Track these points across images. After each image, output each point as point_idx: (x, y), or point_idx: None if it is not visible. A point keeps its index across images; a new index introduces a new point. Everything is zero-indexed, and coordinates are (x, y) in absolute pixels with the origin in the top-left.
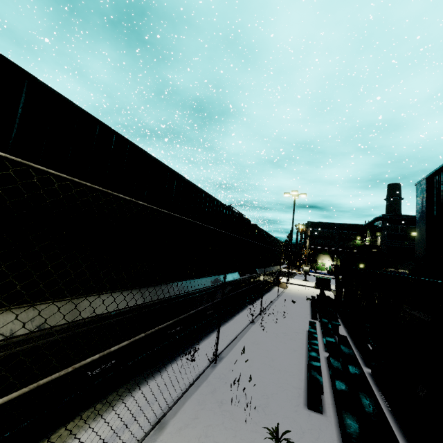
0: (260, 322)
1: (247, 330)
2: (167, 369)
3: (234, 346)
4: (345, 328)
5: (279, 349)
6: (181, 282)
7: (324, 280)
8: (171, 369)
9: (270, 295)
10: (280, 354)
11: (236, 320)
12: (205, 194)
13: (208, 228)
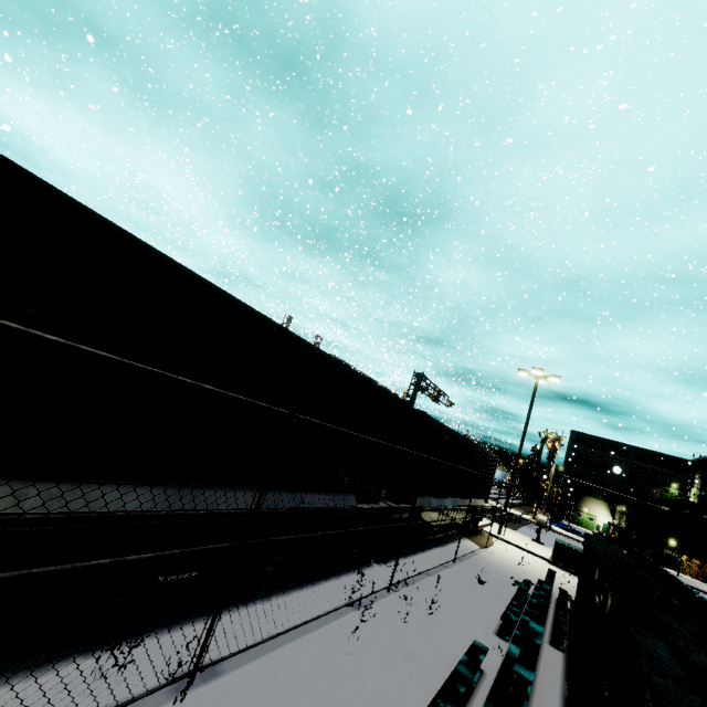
0: (375, 608)
1: (331, 619)
2: (59, 667)
3: (271, 651)
4: (564, 683)
5: (366, 692)
6: (166, 487)
7: (572, 552)
8: (68, 670)
9: (440, 554)
10: (357, 706)
11: (322, 589)
12: (279, 330)
13: (201, 387)
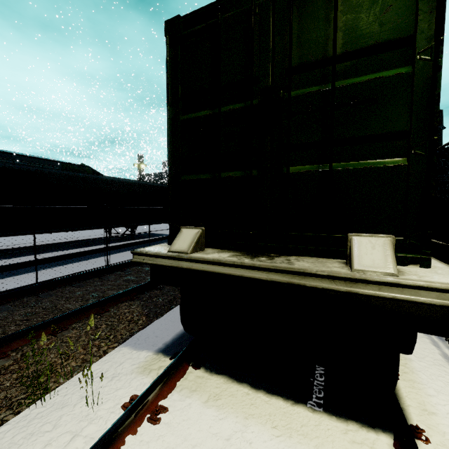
0: None
1: None
2: None
3: None
4: None
5: None
6: None
7: None
8: None
9: None
10: None
11: None
12: None
13: None
